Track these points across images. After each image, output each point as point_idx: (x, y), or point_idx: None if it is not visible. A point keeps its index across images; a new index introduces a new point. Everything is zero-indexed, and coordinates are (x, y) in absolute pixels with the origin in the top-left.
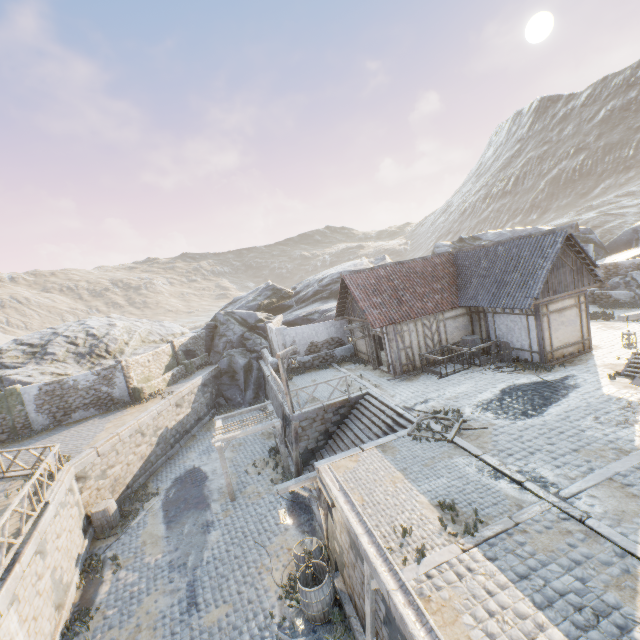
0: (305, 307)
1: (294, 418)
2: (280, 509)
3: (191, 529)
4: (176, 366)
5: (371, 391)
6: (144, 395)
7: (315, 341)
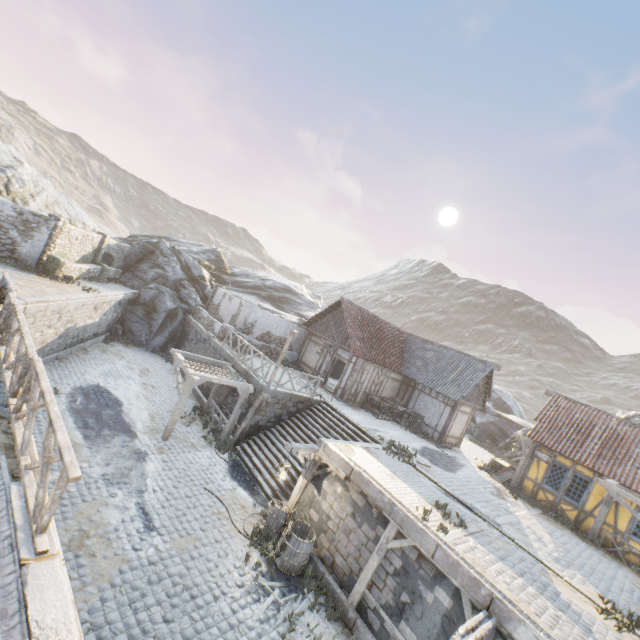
0: (242, 293)
1: (268, 391)
2: (287, 464)
3: (120, 450)
4: (90, 262)
5: (328, 402)
6: (59, 272)
7: (272, 332)
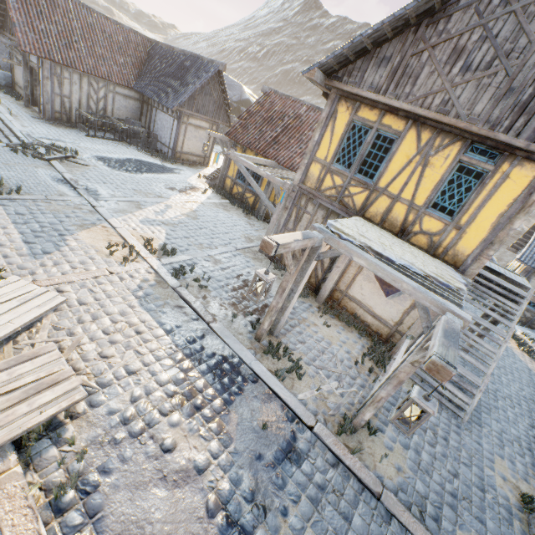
0: None
1: None
2: None
3: None
4: None
5: (2, 115)
6: None
7: None
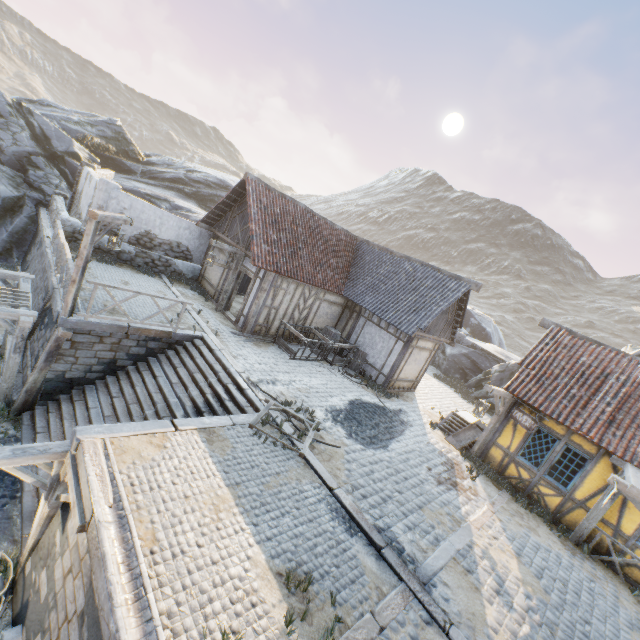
0: (153, 186)
1: (66, 324)
2: None
3: None
4: None
5: (208, 337)
6: None
7: (154, 233)
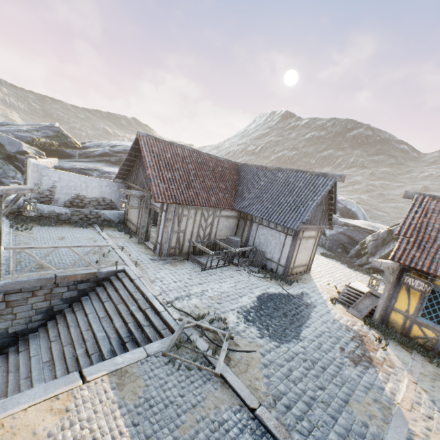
0: (88, 162)
1: None
2: None
3: None
4: None
5: (129, 269)
6: None
7: (82, 195)
